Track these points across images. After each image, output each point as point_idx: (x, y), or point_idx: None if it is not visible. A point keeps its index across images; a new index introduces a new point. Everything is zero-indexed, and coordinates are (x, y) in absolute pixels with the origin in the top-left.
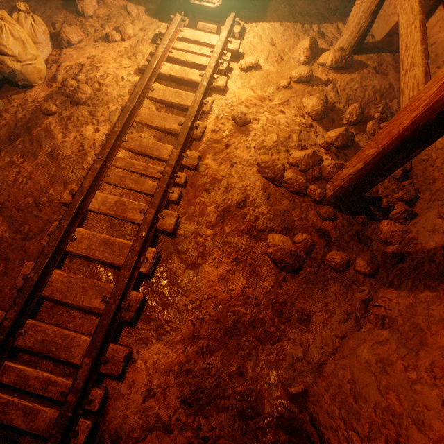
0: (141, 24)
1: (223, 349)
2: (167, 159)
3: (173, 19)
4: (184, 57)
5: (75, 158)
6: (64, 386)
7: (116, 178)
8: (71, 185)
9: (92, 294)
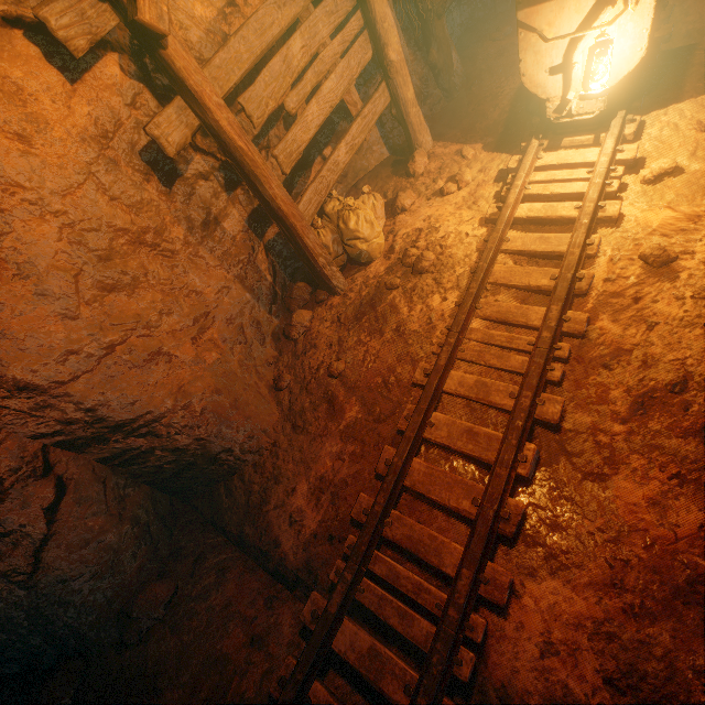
0: (478, 165)
1: (673, 621)
2: (538, 325)
3: (528, 149)
4: (548, 190)
5: (422, 333)
6: (438, 598)
7: (472, 353)
8: (422, 363)
9: (459, 493)
